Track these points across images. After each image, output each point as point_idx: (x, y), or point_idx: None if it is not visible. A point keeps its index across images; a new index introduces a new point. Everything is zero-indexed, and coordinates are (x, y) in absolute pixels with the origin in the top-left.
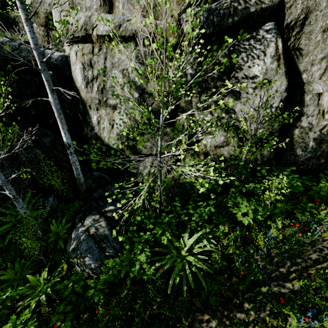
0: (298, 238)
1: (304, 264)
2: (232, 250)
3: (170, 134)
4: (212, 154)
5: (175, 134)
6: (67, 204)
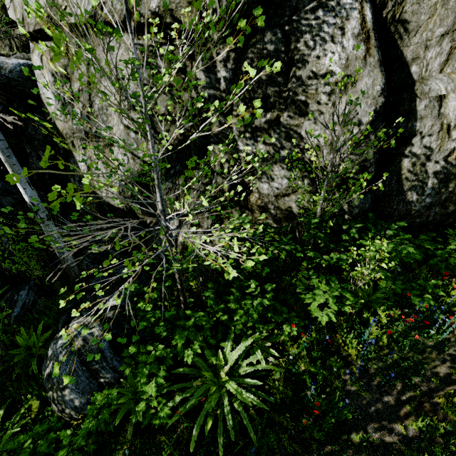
0: (415, 338)
1: (425, 385)
2: (305, 366)
3: (203, 180)
4: (273, 207)
5: (211, 179)
6: (52, 298)
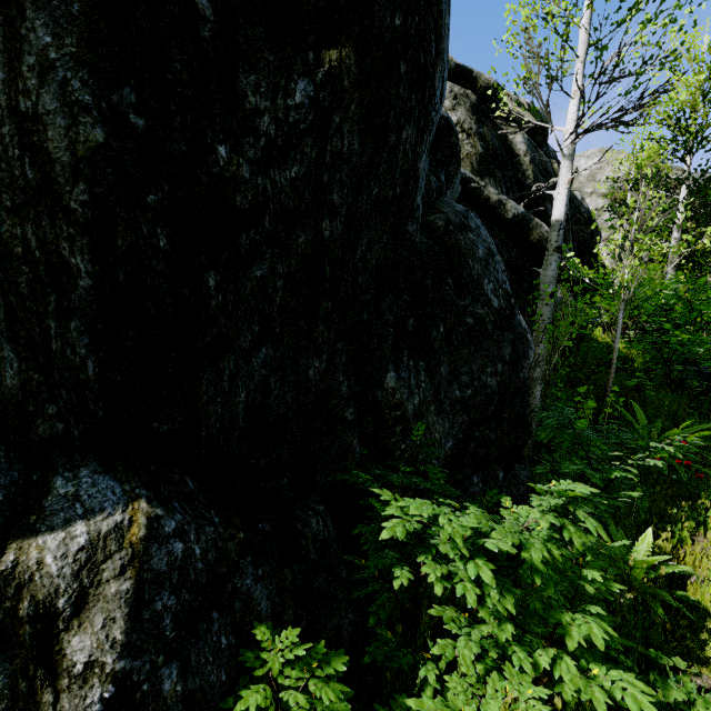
0: None
1: None
2: None
3: None
4: None
5: None
6: None
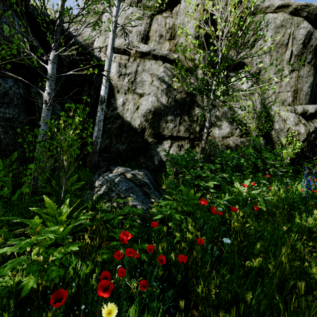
0: None
1: None
2: None
3: (188, 122)
4: (220, 144)
5: (191, 123)
6: None
